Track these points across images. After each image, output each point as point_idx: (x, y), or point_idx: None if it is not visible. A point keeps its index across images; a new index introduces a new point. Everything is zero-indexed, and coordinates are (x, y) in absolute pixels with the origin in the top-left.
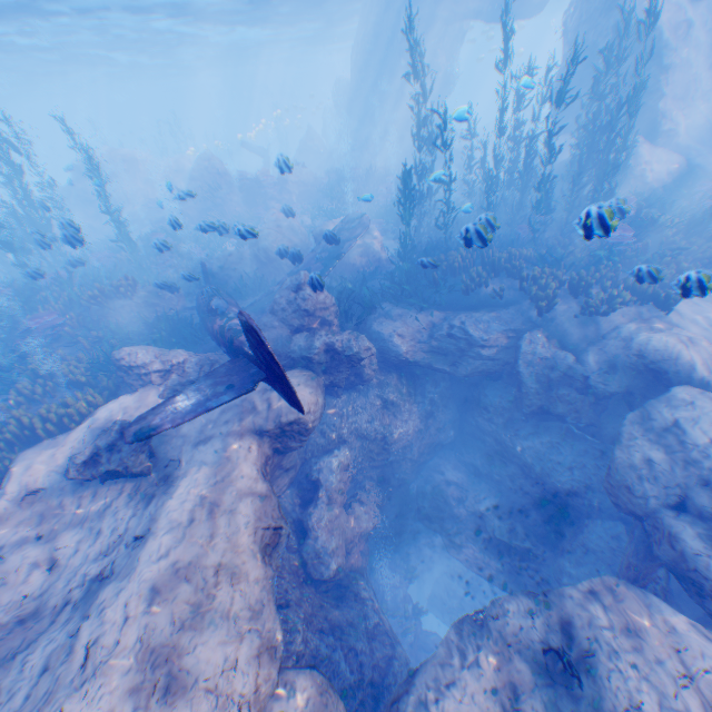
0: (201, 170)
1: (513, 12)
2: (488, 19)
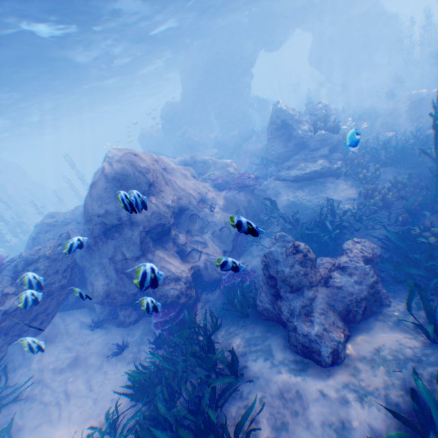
0: (295, 113)
1: (281, 44)
2: (270, 49)
